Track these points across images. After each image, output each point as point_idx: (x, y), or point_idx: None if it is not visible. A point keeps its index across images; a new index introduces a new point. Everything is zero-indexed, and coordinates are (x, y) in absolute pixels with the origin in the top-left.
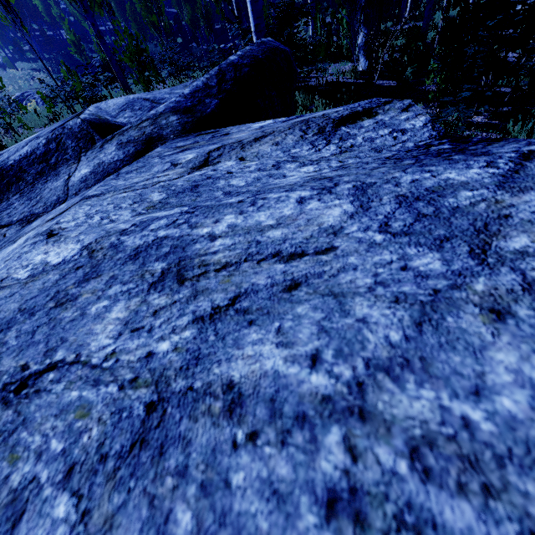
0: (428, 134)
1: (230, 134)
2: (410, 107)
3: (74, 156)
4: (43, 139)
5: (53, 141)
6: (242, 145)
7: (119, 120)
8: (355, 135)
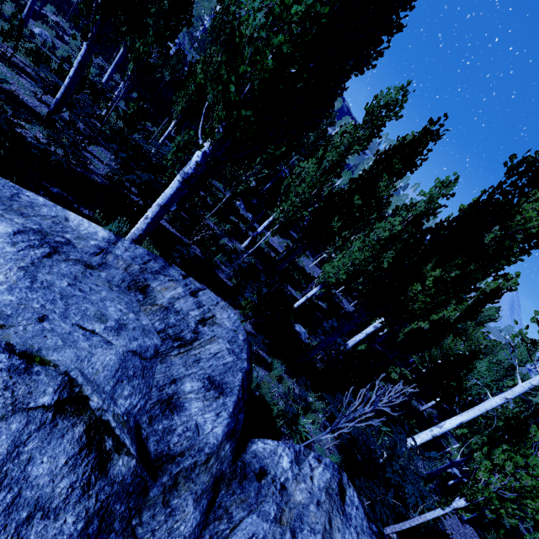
0: (362, 510)
1: (287, 487)
2: (349, 481)
3: (122, 530)
4: (80, 520)
5: (95, 517)
6: (330, 535)
7: (121, 405)
8: (351, 514)
